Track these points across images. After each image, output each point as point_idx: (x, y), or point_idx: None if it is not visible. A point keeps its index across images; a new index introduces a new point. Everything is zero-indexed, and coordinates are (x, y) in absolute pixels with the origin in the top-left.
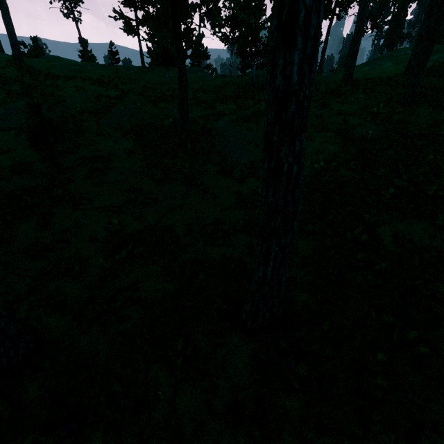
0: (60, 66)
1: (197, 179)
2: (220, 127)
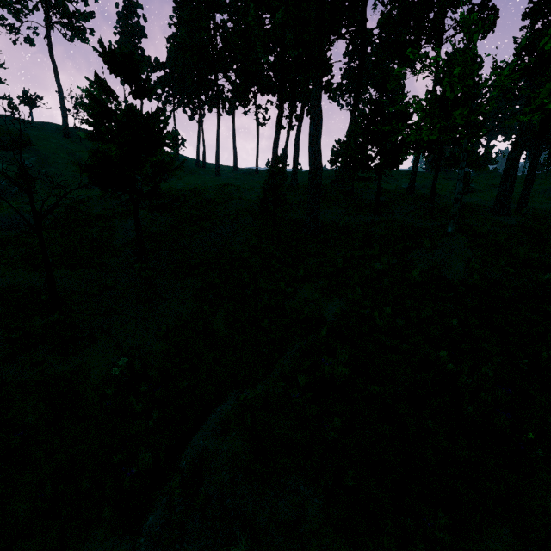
0: (395, 172)
1: (546, 204)
2: (550, 190)
